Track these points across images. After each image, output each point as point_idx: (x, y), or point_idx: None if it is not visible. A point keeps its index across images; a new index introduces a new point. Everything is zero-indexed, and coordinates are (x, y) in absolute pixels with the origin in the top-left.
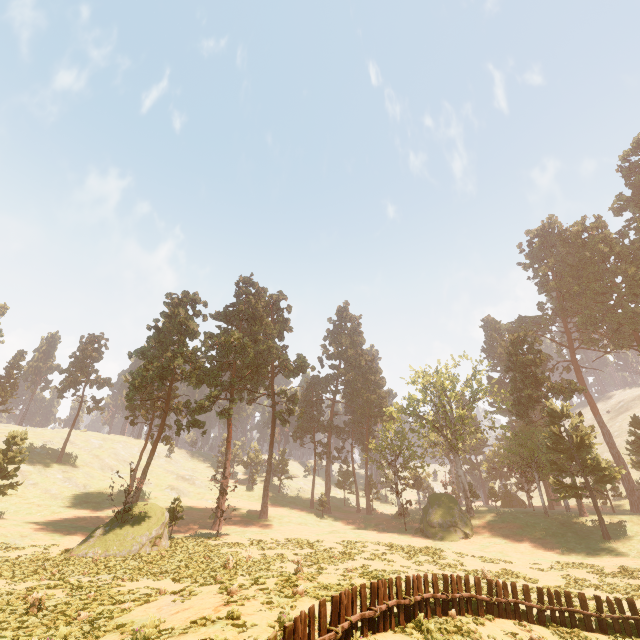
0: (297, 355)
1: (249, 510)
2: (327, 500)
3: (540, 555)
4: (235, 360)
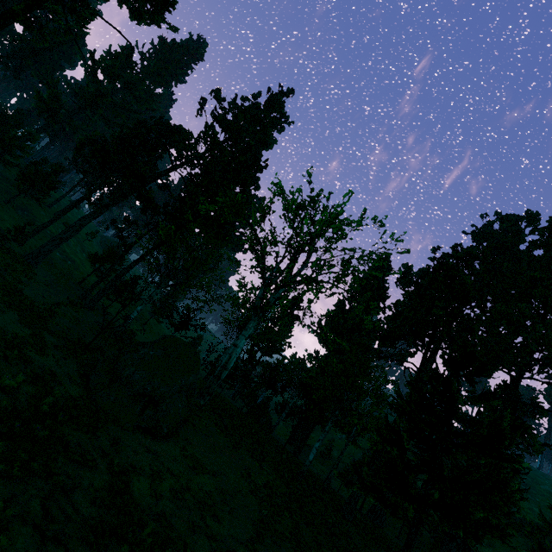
0: None
1: None
2: (45, 248)
3: None
4: None
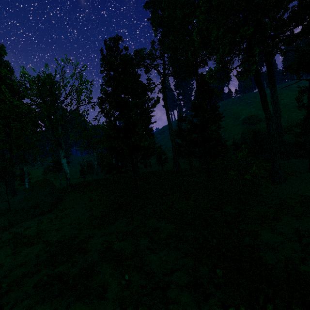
0: None
1: None
2: None
3: (69, 231)
4: None
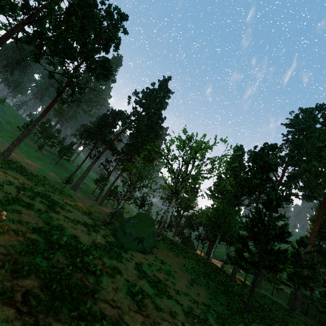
0: (105, 58)
1: (2, 151)
2: (78, 182)
3: (191, 304)
4: (35, 0)
